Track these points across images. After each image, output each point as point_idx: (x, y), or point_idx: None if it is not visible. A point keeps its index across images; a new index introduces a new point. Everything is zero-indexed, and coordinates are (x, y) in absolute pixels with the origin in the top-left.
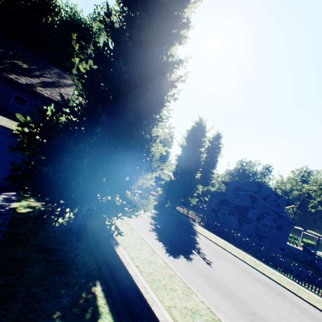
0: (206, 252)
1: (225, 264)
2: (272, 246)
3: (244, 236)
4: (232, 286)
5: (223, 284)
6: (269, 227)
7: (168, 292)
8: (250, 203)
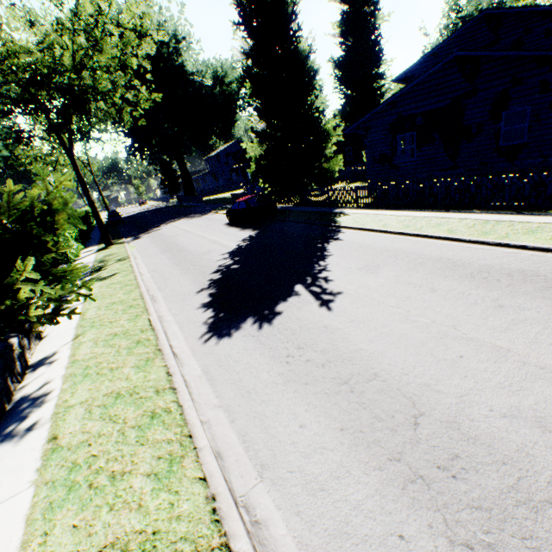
0: (336, 273)
1: (382, 278)
2: (549, 157)
3: (470, 173)
4: (373, 344)
5: (340, 353)
6: (532, 115)
7: (89, 498)
8: (464, 83)
